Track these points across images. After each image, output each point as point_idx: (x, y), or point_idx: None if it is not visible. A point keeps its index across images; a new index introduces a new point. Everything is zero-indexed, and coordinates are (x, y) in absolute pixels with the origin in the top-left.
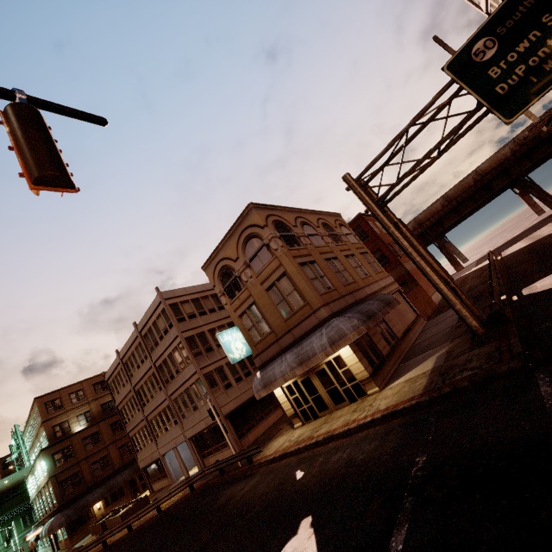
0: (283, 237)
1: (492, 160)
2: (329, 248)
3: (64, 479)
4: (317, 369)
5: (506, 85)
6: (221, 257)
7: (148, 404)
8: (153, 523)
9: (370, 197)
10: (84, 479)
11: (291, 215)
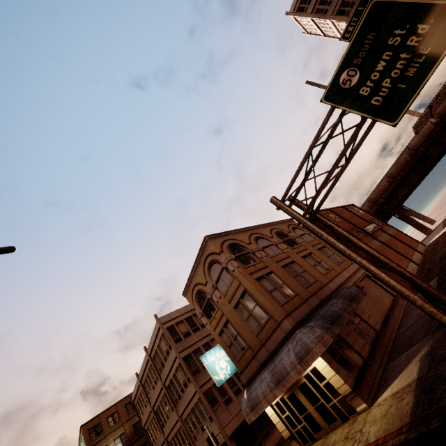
0: (238, 258)
1: (418, 136)
2: (284, 254)
3: None
4: (299, 383)
5: (379, 97)
6: (194, 283)
7: (166, 424)
8: None
9: (301, 208)
10: None
11: (245, 234)
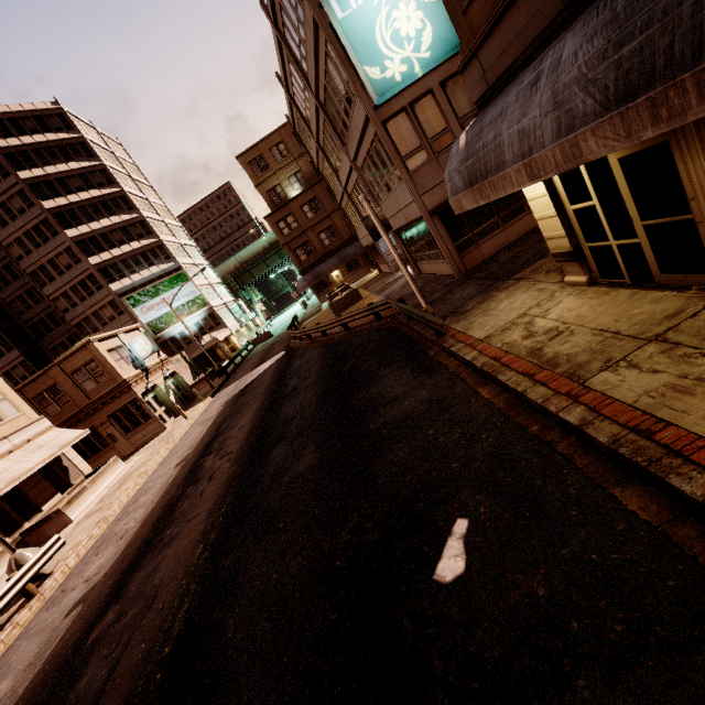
0: None
1: None
2: None
3: (296, 248)
4: None
5: None
6: None
7: (340, 170)
8: (338, 342)
9: None
10: (316, 249)
11: None
